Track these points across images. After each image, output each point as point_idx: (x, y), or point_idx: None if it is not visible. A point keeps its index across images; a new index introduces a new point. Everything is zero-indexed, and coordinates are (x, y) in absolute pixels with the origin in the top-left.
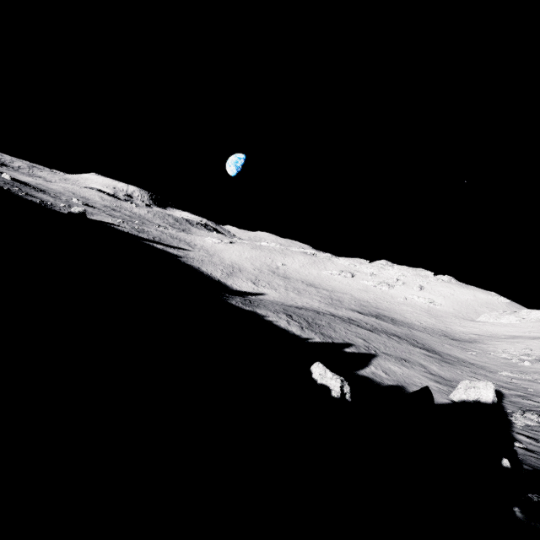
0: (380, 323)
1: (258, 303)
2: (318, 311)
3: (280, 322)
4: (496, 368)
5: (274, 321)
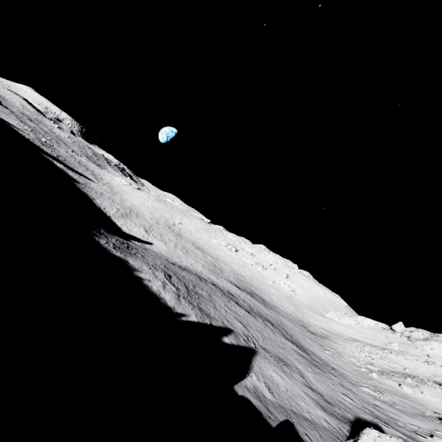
0: (254, 303)
1: (137, 251)
2: (201, 277)
3: (153, 283)
4: (354, 378)
5: (146, 280)
